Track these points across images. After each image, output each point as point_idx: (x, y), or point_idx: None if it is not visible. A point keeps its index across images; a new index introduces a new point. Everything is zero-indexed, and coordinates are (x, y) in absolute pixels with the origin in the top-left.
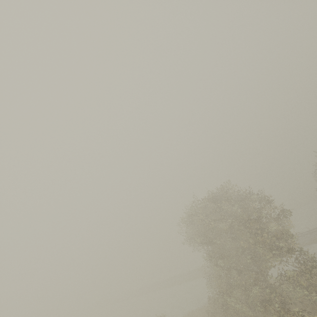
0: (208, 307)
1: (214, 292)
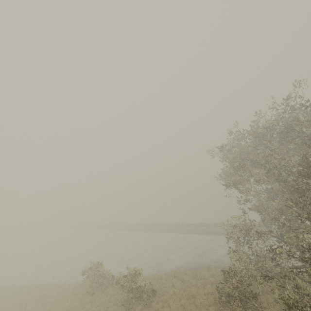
0: (222, 283)
1: (242, 267)
